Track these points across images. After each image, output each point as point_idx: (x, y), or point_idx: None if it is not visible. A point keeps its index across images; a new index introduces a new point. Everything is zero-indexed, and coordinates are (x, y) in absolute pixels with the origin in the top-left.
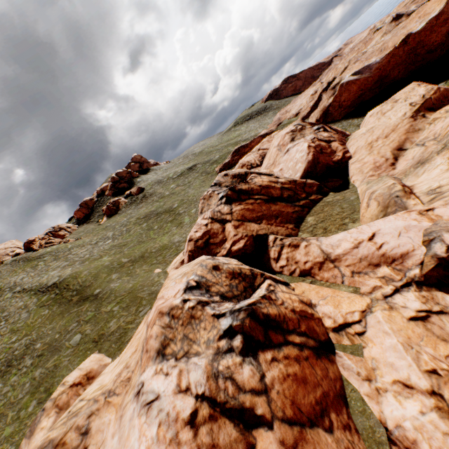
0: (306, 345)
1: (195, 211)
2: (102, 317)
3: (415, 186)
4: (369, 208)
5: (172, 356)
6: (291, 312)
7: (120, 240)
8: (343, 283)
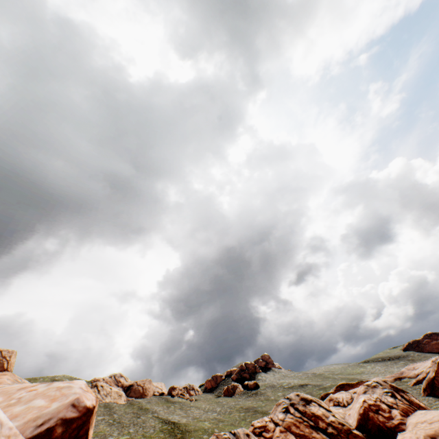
0: None
1: None
2: None
3: None
4: None
5: None
6: None
7: (221, 416)
8: None
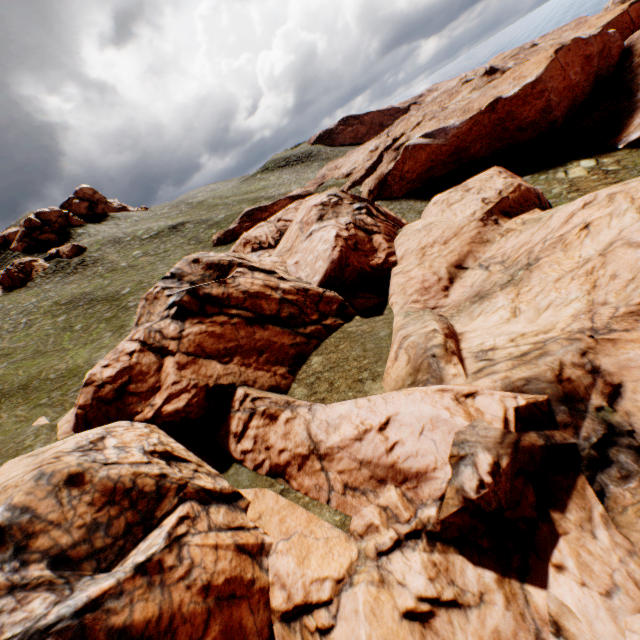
0: None
1: None
2: None
3: (465, 337)
4: (397, 362)
5: None
6: (198, 596)
7: (6, 341)
8: (329, 502)
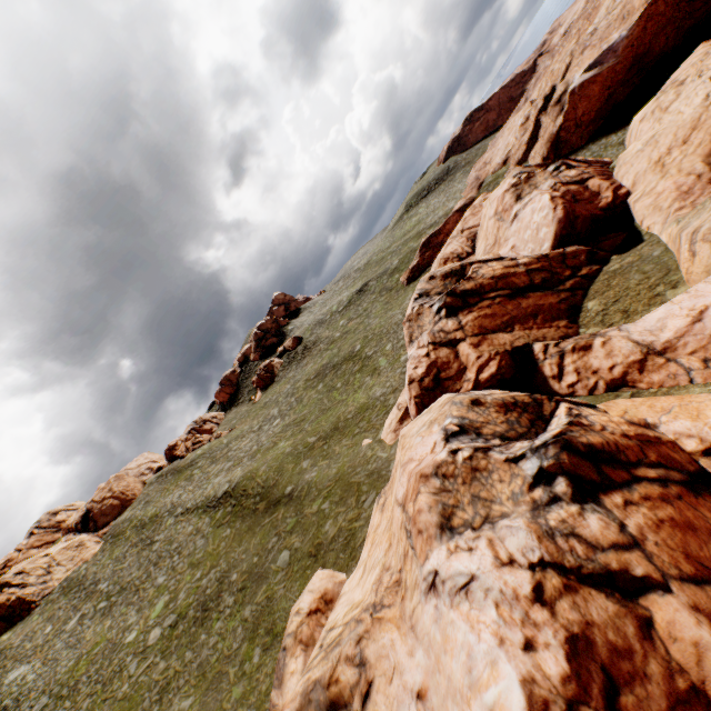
0: (670, 479)
1: (391, 347)
2: (310, 521)
3: None
4: (696, 256)
5: (465, 528)
6: (623, 438)
7: (292, 416)
8: (692, 381)
